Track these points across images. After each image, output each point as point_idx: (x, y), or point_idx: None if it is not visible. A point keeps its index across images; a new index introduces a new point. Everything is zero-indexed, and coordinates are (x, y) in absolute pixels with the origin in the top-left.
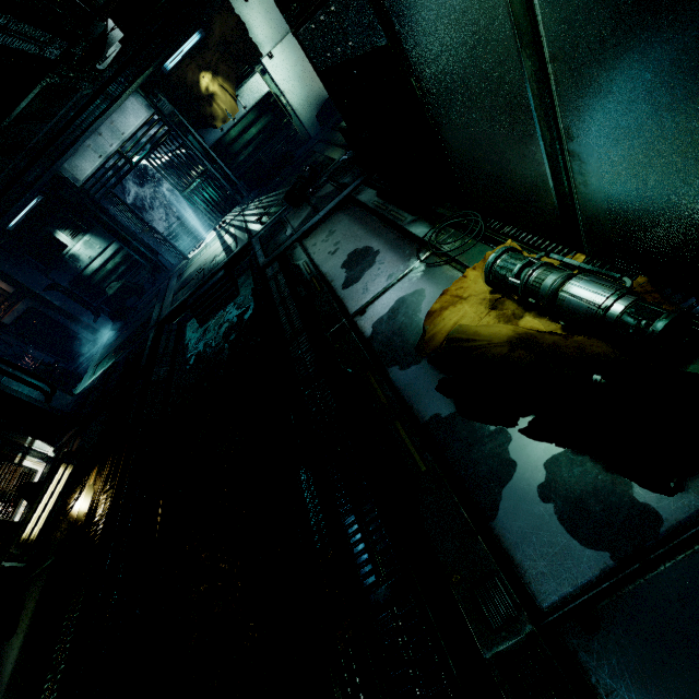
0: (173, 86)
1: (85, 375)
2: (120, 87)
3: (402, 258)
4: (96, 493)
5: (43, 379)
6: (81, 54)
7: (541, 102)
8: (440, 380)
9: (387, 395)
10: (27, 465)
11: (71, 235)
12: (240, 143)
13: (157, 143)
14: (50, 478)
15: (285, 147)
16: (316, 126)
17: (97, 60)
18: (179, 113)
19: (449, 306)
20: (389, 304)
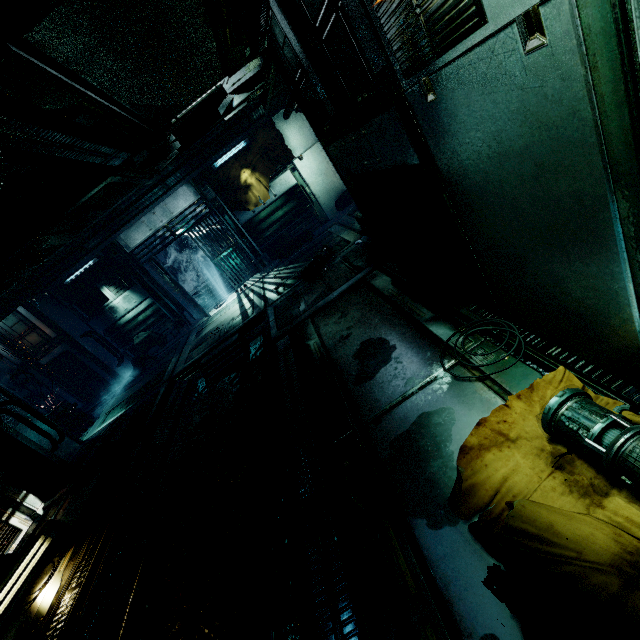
0: (218, 179)
1: (97, 420)
2: (176, 180)
3: (422, 360)
4: (62, 587)
5: (55, 426)
6: (142, 160)
7: (638, 245)
8: (490, 568)
9: (412, 570)
10: (13, 523)
11: (114, 290)
12: (268, 222)
13: (199, 221)
14: (24, 554)
15: (306, 227)
16: (334, 210)
17: (156, 164)
18: (220, 198)
19: (491, 446)
20: (409, 418)
